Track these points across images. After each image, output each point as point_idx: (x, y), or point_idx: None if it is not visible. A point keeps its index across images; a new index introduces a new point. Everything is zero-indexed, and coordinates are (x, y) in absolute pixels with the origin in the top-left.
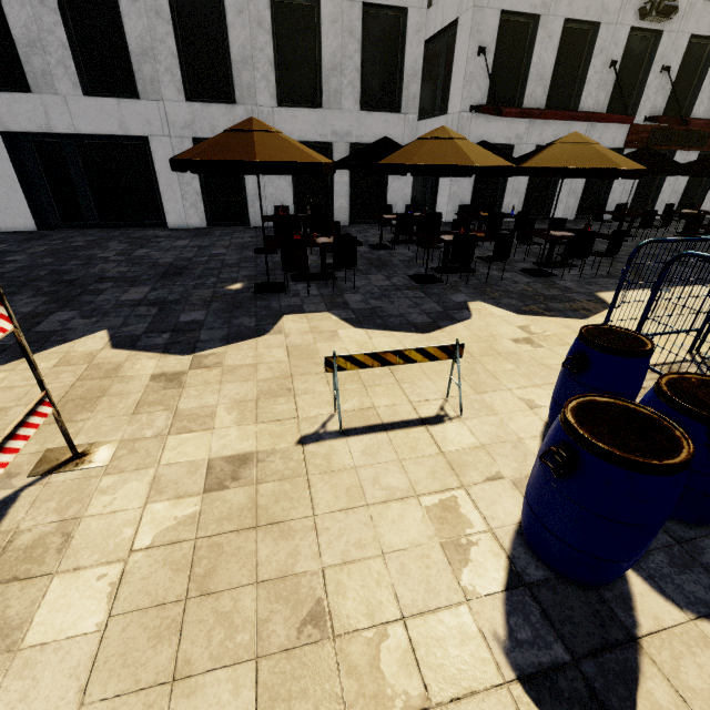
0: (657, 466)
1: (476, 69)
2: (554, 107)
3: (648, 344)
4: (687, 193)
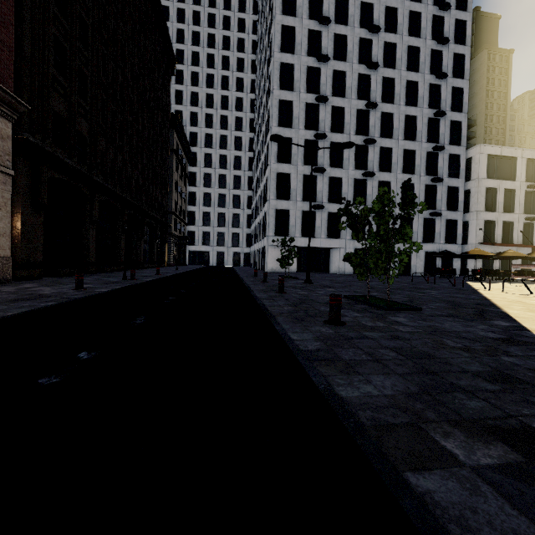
0: None
1: (479, 233)
2: (503, 242)
3: None
4: None
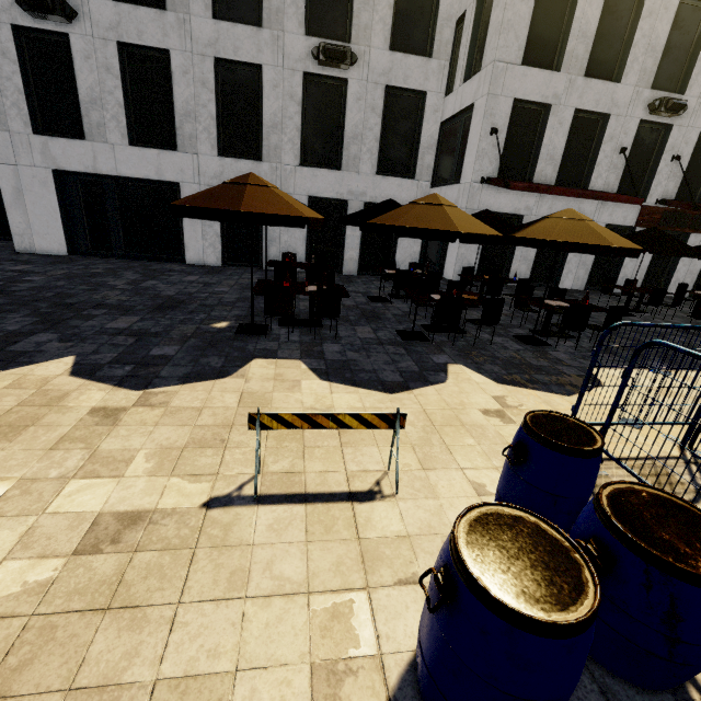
0: (540, 624)
1: (488, 146)
2: (564, 184)
3: (598, 442)
4: None
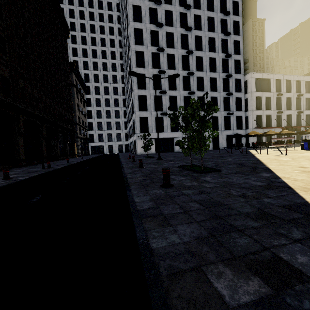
0: None
1: (254, 122)
2: (267, 126)
3: None
4: (297, 139)
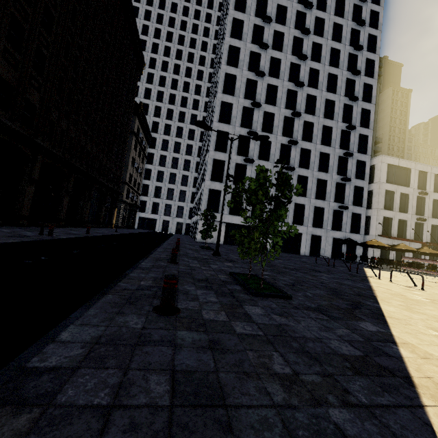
0: None
1: (378, 227)
2: (398, 237)
3: None
4: None
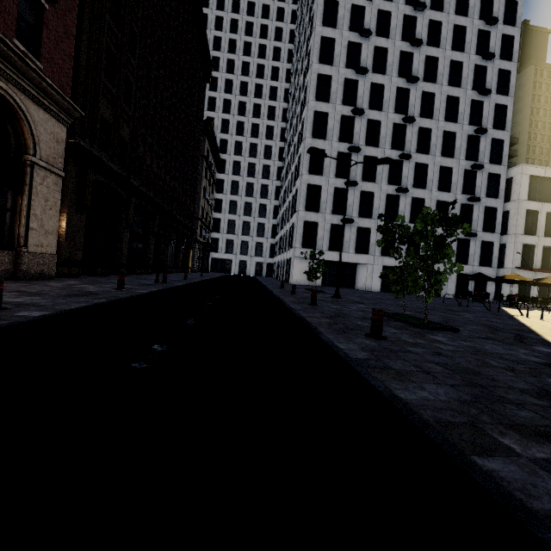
0: None
1: (516, 257)
2: (542, 268)
3: None
4: None
